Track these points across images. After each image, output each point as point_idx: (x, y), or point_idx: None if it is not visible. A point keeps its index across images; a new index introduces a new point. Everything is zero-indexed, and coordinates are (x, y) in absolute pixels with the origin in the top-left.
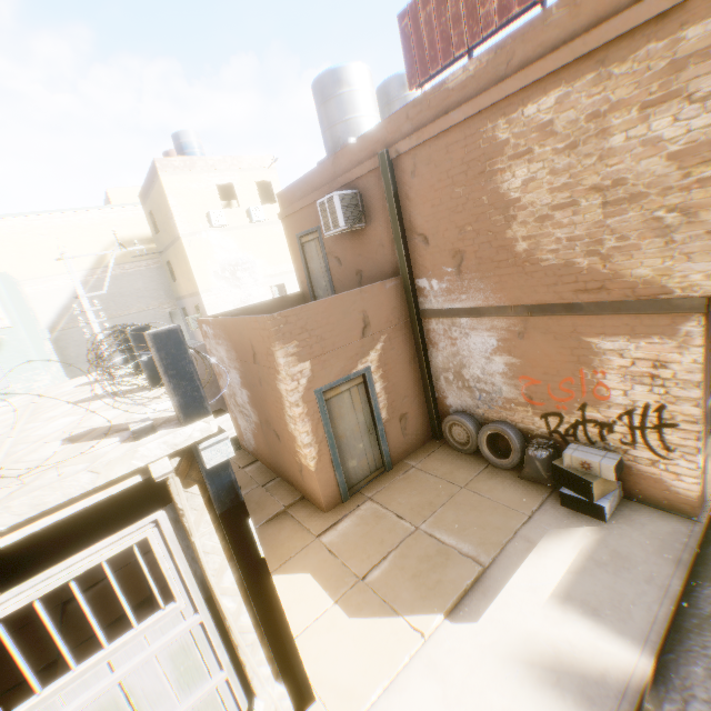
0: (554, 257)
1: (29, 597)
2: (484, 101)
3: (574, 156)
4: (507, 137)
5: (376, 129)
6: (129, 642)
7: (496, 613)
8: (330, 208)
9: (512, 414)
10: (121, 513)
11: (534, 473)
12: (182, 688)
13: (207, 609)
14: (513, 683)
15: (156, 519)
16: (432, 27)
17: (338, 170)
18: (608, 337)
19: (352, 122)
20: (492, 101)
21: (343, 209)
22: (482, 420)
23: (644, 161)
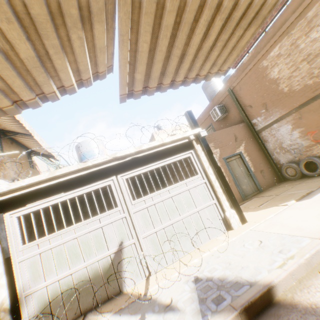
0: (298, 86)
1: (170, 161)
2: (256, 59)
3: (290, 56)
4: (267, 64)
5: (224, 85)
6: (189, 180)
7: (318, 195)
8: (214, 112)
9: (311, 152)
10: (185, 148)
11: None
12: (203, 200)
13: (206, 179)
14: None
15: (191, 152)
16: None
17: (214, 103)
18: None
19: (216, 90)
20: (258, 58)
21: (219, 110)
22: (299, 162)
23: (313, 46)
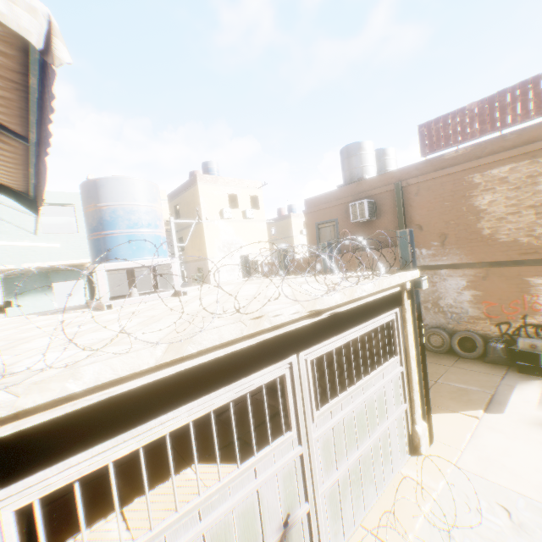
0: (506, 237)
1: (372, 326)
2: (467, 165)
3: (518, 192)
4: (479, 181)
5: (392, 172)
6: (388, 367)
7: (511, 410)
8: (360, 207)
9: (474, 326)
10: (393, 302)
11: (495, 357)
12: (395, 404)
13: (404, 365)
14: (540, 431)
15: (395, 312)
16: (439, 132)
17: (359, 190)
18: (538, 277)
19: (366, 167)
20: (472, 166)
21: (368, 209)
22: (451, 332)
23: None
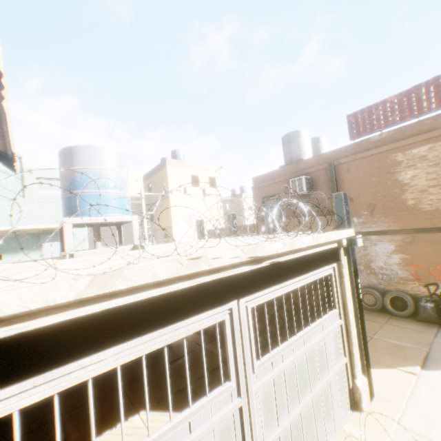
0: (428, 207)
1: (312, 279)
2: (390, 146)
3: (437, 167)
4: (401, 159)
5: (326, 153)
6: (327, 319)
7: None
8: (299, 182)
9: (404, 286)
10: (331, 257)
11: (426, 315)
12: (335, 357)
13: (343, 319)
14: None
15: (333, 267)
16: (364, 120)
17: (298, 168)
18: None
19: (303, 151)
20: (395, 146)
21: (306, 183)
22: (382, 291)
23: None
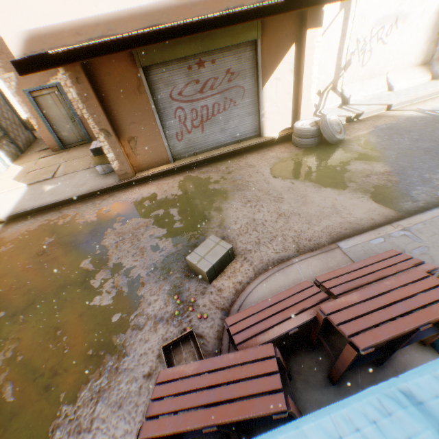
0: None
1: None
2: None
3: None
4: None
5: None
6: None
7: (37, 188)
8: None
9: None
10: None
11: None
12: None
13: None
14: (14, 201)
15: None
16: None
17: None
18: None
19: None
20: None
21: None
22: None
23: None
